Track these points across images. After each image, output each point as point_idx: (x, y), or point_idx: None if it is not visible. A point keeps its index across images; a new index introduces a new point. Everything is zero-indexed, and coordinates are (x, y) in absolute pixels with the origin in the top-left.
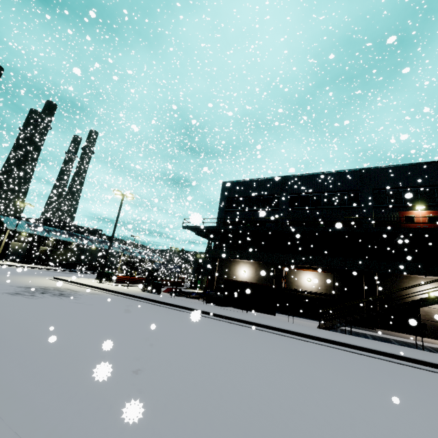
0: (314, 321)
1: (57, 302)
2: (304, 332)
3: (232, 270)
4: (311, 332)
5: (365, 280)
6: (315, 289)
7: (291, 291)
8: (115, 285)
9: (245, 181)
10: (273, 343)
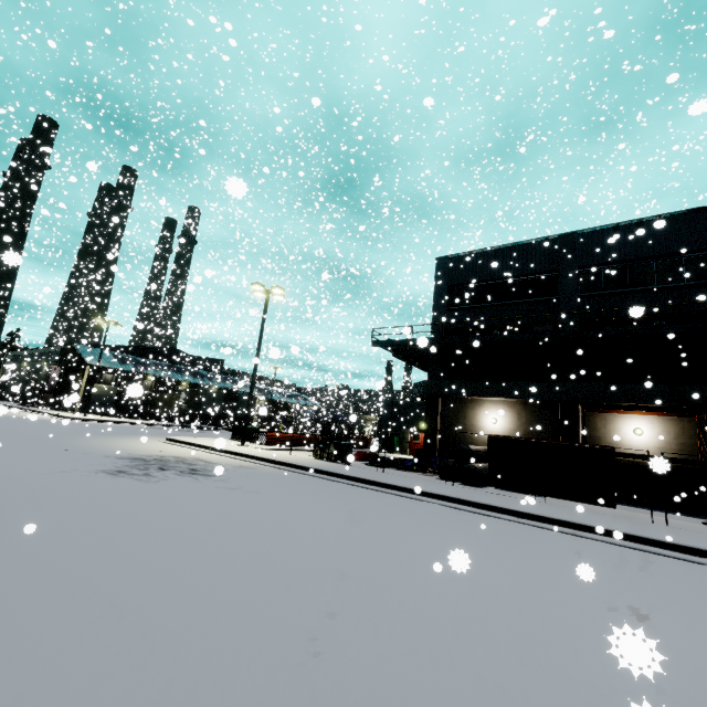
0: (681, 517)
1: (195, 488)
2: None
3: (469, 418)
4: None
5: None
6: (653, 450)
7: None
8: (266, 448)
9: (481, 251)
10: None
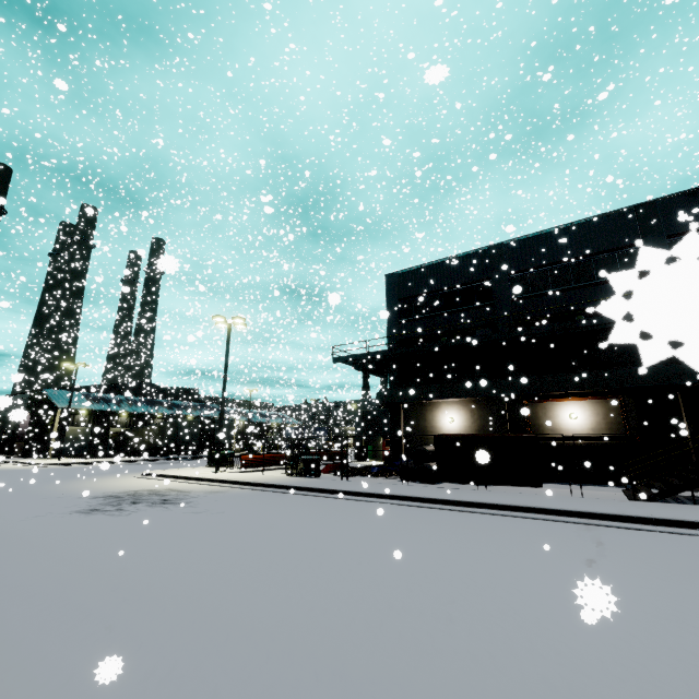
0: (607, 489)
1: (163, 516)
2: (625, 512)
3: (429, 420)
4: (634, 510)
5: (683, 402)
6: (587, 431)
7: (547, 440)
8: (241, 471)
9: (424, 266)
10: (586, 543)
